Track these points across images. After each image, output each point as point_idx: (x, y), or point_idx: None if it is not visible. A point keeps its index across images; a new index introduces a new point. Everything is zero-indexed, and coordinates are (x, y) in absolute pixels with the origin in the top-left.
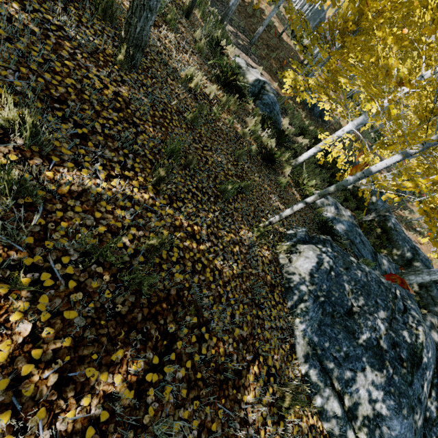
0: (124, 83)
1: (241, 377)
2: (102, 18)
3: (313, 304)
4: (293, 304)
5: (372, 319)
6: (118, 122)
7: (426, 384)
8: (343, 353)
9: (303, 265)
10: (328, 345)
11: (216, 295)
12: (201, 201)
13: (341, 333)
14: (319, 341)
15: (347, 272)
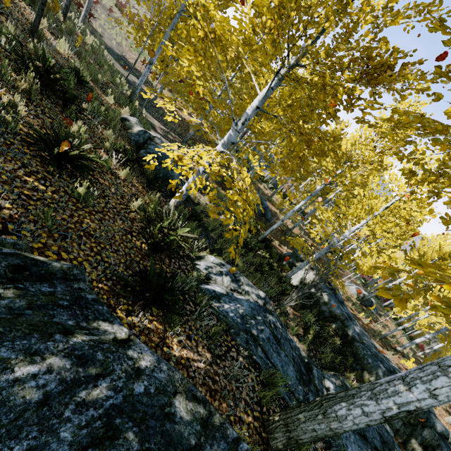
0: None
1: None
2: None
3: None
4: None
5: None
6: None
7: None
8: None
9: None
10: None
11: None
12: None
13: None
14: None
15: None
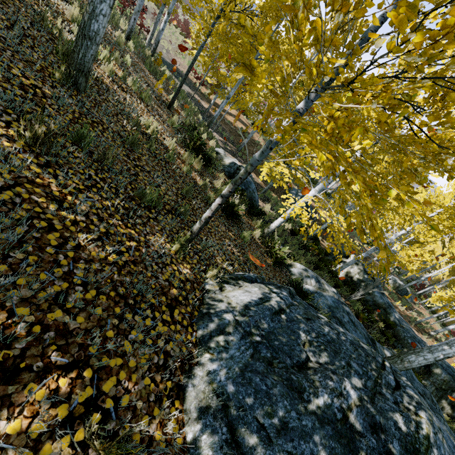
0: (54, 89)
1: (13, 382)
2: (63, 60)
3: (239, 340)
4: (207, 334)
5: (336, 380)
6: (21, 97)
7: None
8: (278, 420)
9: (238, 296)
10: (251, 401)
11: (48, 261)
12: (101, 189)
13: (277, 386)
14: (237, 393)
15: (307, 322)
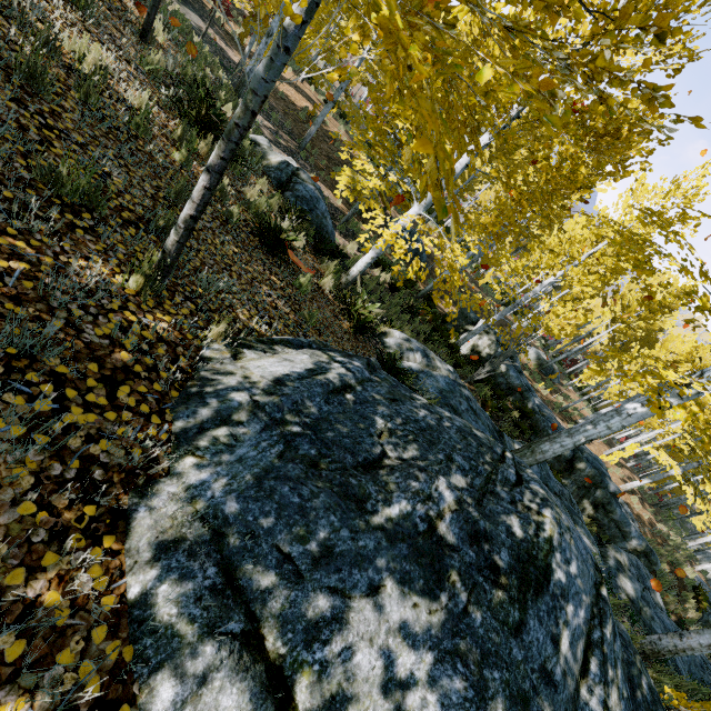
0: None
1: None
2: None
3: (259, 432)
4: (195, 426)
5: (425, 479)
6: None
7: (568, 638)
8: (317, 545)
9: (267, 367)
10: (270, 523)
11: None
12: None
13: (320, 496)
14: (244, 514)
15: (391, 404)
